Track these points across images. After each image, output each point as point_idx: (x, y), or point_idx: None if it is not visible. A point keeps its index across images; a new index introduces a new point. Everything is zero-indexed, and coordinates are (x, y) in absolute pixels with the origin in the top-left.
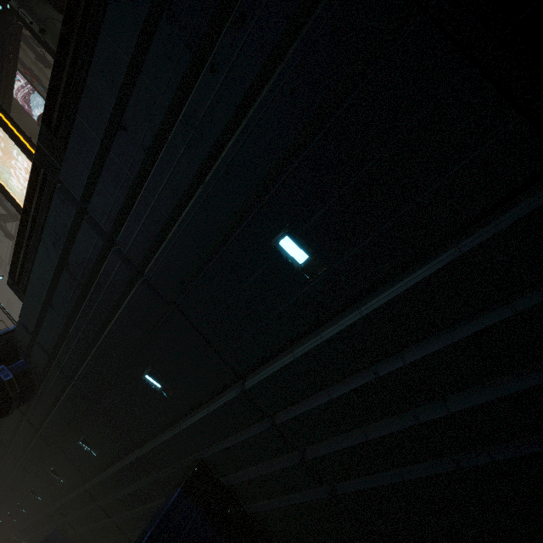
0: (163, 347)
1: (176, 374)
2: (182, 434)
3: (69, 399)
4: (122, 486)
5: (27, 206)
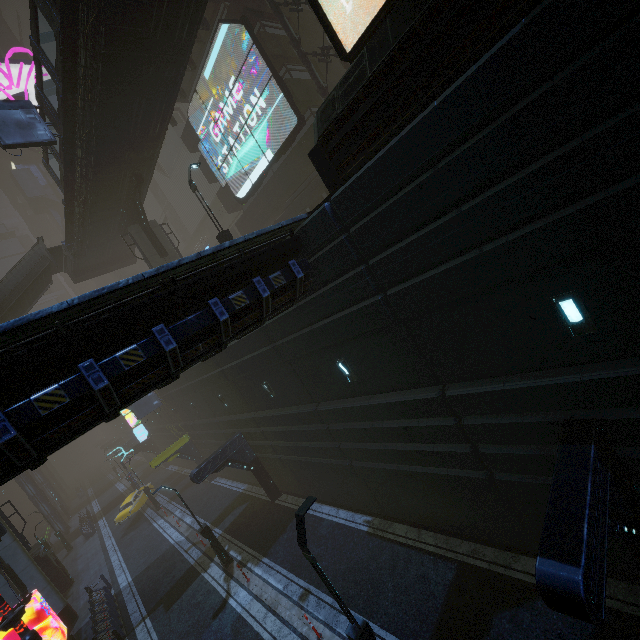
0: (639, 265)
1: (633, 308)
2: (580, 386)
3: (359, 315)
4: (384, 419)
5: (436, 7)
